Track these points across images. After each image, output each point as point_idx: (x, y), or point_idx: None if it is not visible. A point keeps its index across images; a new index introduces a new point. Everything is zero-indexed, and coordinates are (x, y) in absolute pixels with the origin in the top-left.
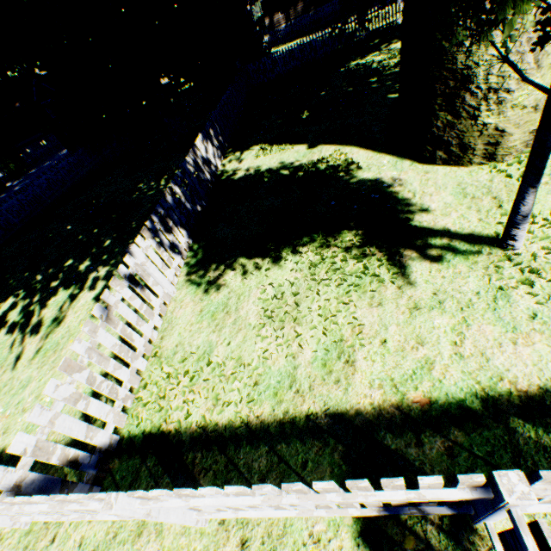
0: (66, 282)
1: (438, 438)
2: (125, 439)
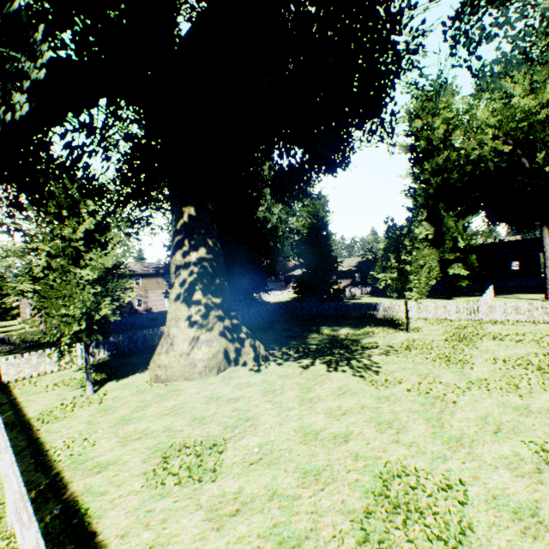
0: None
1: (9, 407)
2: (8, 384)
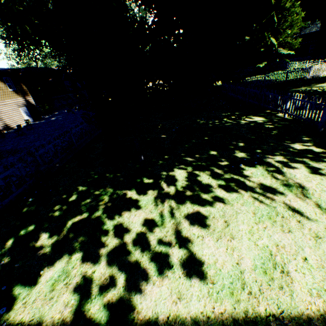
0: (240, 163)
1: None
2: None
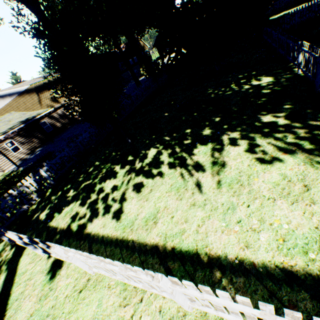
0: (198, 141)
1: None
2: None
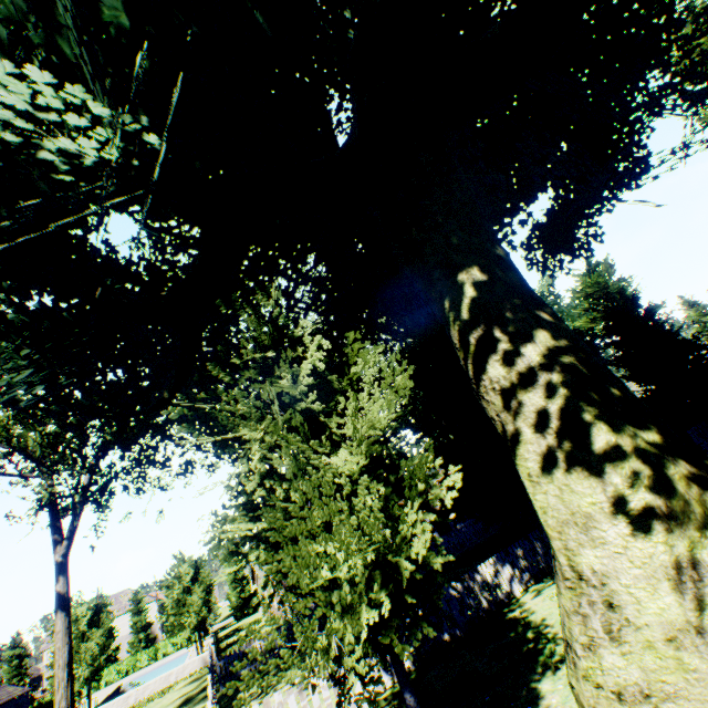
0: None
1: None
2: None
